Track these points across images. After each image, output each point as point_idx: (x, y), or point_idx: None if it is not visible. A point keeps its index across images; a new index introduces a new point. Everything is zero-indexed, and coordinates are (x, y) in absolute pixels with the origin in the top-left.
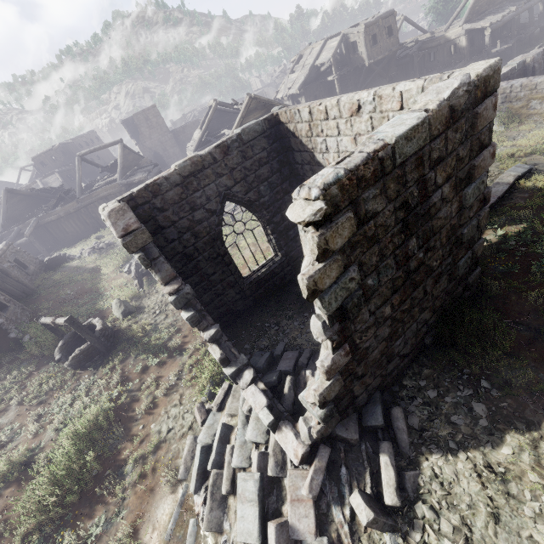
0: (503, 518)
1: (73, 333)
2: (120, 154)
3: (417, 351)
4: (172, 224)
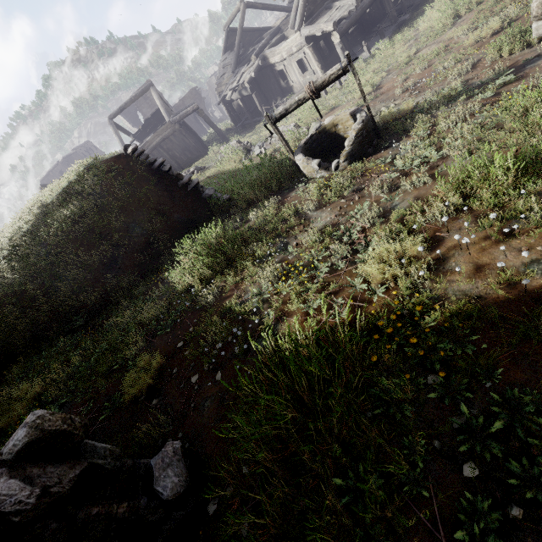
0: None
1: (302, 148)
2: (156, 96)
3: None
4: None
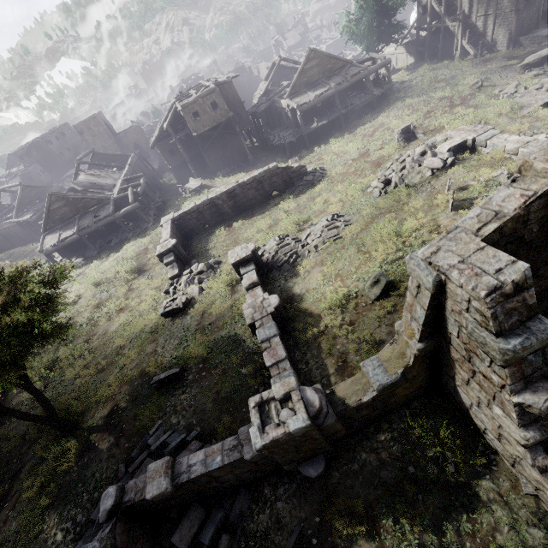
0: None
1: None
2: (18, 195)
3: None
4: None
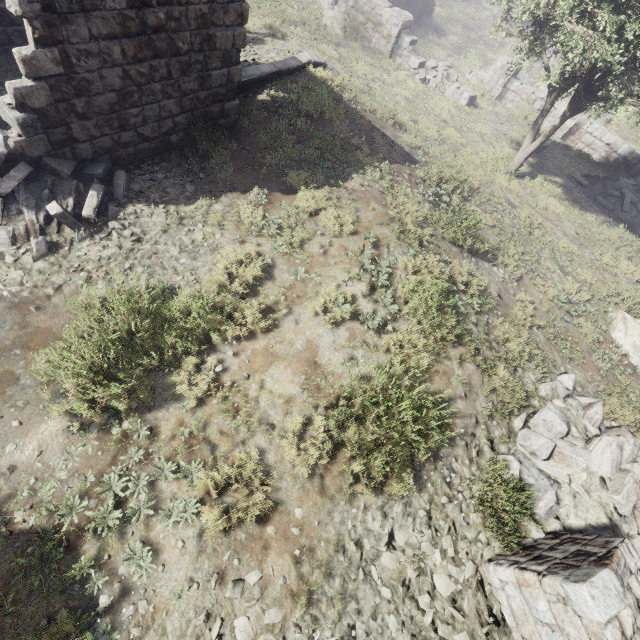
0: (170, 232)
1: None
2: None
3: (162, 146)
4: None
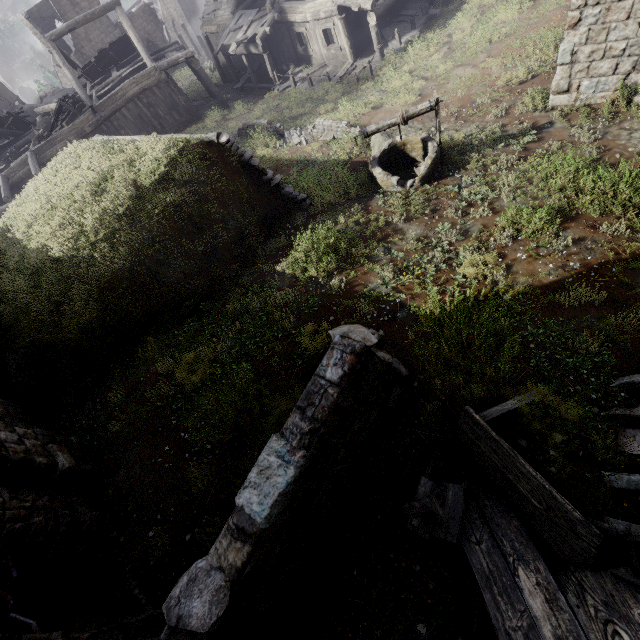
0: None
1: (378, 161)
2: (128, 23)
3: None
4: None
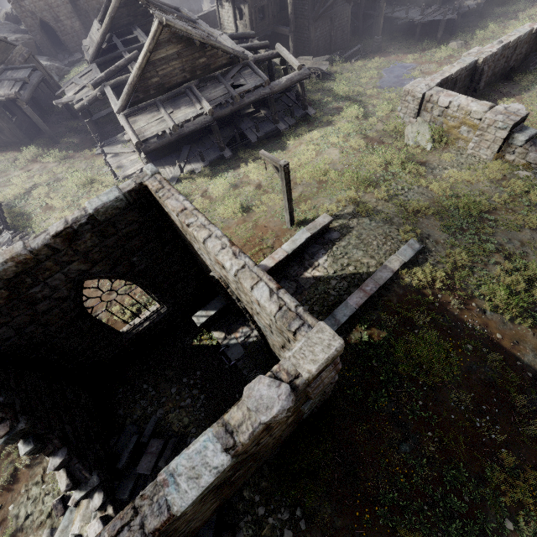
0: None
1: None
2: None
3: (261, 466)
4: (4, 325)
